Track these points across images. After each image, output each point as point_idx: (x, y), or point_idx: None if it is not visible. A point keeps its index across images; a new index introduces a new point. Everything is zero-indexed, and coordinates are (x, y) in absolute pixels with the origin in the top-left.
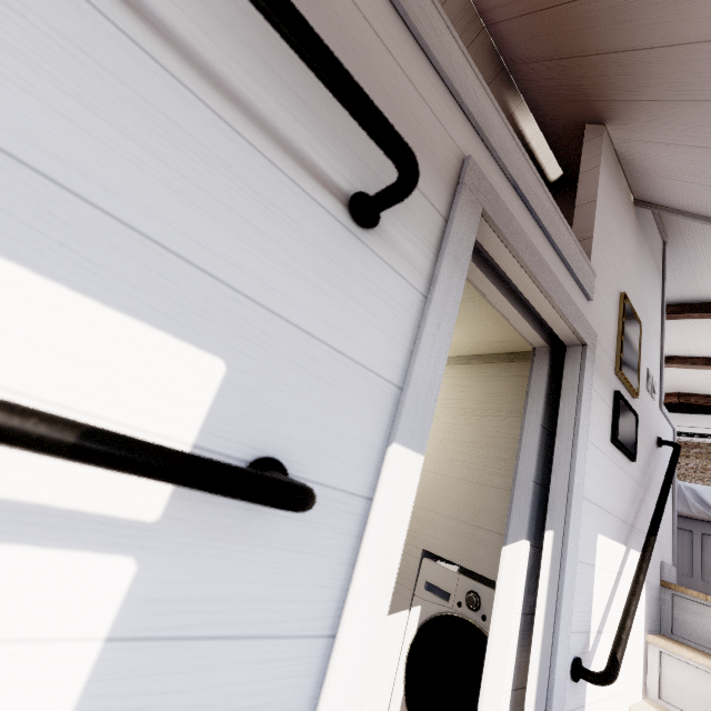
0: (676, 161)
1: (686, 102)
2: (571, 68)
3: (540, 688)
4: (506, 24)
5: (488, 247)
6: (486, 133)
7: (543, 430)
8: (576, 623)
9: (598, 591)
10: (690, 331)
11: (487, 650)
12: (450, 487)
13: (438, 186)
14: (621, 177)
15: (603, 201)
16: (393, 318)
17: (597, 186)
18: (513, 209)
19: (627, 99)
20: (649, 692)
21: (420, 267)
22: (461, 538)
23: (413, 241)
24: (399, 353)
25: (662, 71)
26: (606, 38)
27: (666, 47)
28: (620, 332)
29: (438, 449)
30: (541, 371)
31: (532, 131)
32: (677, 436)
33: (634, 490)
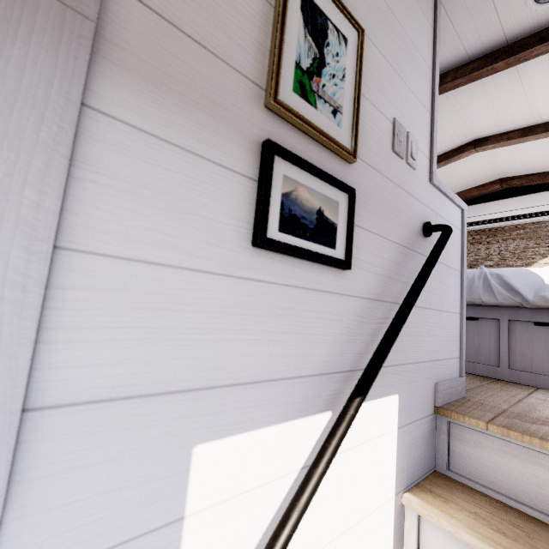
0: None
1: None
2: None
3: None
4: None
5: None
6: None
7: None
8: None
9: None
10: (500, 96)
11: None
12: None
13: None
14: None
15: None
16: None
17: None
18: None
19: None
20: None
21: None
22: None
23: None
24: None
25: None
26: None
27: None
28: (276, 20)
29: None
30: None
31: None
32: (500, 222)
33: (359, 312)
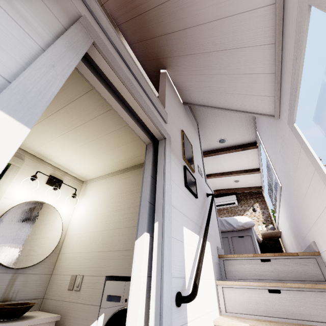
0: (190, 82)
1: (186, 56)
2: (150, 44)
3: (156, 315)
4: (124, 25)
5: (105, 72)
6: (96, 16)
7: (153, 178)
8: (176, 272)
9: (187, 256)
10: (213, 162)
11: (128, 308)
12: (120, 233)
13: (59, 11)
14: (176, 91)
15: (169, 93)
16: (6, 39)
17: (165, 86)
18: (118, 61)
19: (170, 56)
20: (222, 311)
21: (40, 33)
22: (126, 259)
23: (34, 17)
24: (11, 62)
25: (177, 43)
26: (157, 29)
27: (175, 32)
28: (183, 143)
29: (114, 216)
30: (150, 153)
31: (144, 75)
32: (219, 206)
33: (199, 211)
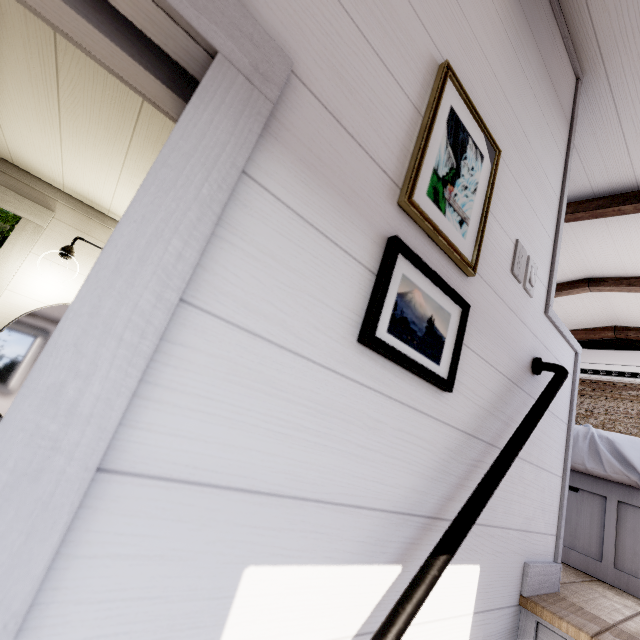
0: None
1: None
2: None
3: None
4: None
5: None
6: None
7: None
8: None
9: None
10: (624, 239)
11: None
12: None
13: None
14: None
15: None
16: None
17: None
18: None
19: None
20: None
21: None
22: None
23: None
24: None
25: None
26: None
27: None
28: (423, 128)
29: None
30: None
31: None
32: (610, 375)
33: (452, 446)
